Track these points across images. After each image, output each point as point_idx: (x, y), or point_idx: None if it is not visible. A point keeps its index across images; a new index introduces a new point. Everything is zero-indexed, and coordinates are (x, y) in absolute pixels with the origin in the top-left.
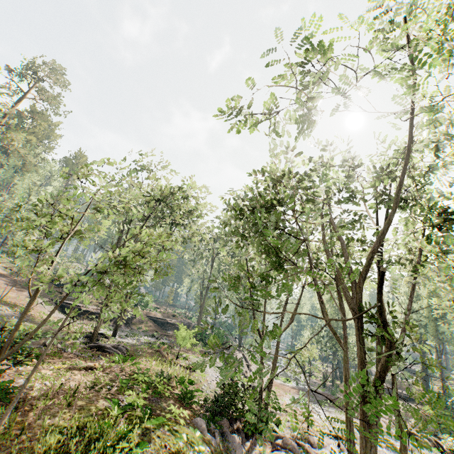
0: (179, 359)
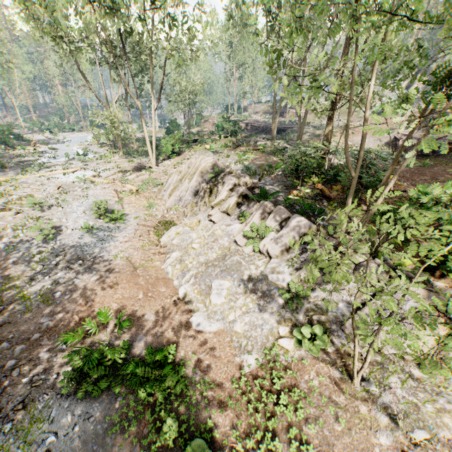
0: (233, 150)
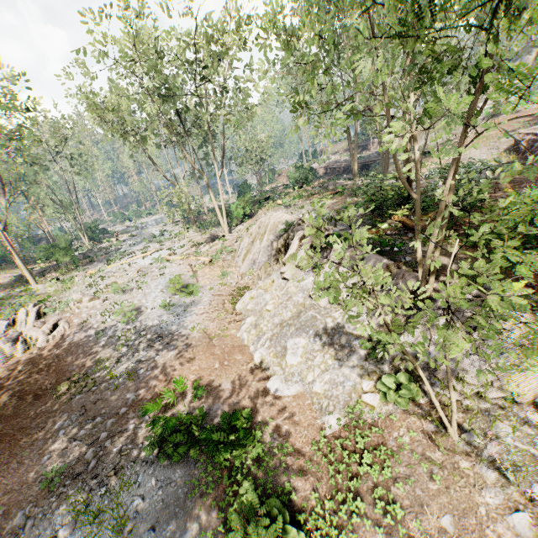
0: (308, 200)
